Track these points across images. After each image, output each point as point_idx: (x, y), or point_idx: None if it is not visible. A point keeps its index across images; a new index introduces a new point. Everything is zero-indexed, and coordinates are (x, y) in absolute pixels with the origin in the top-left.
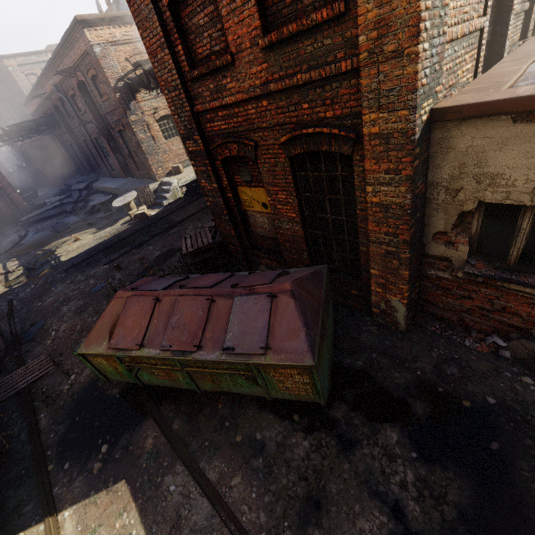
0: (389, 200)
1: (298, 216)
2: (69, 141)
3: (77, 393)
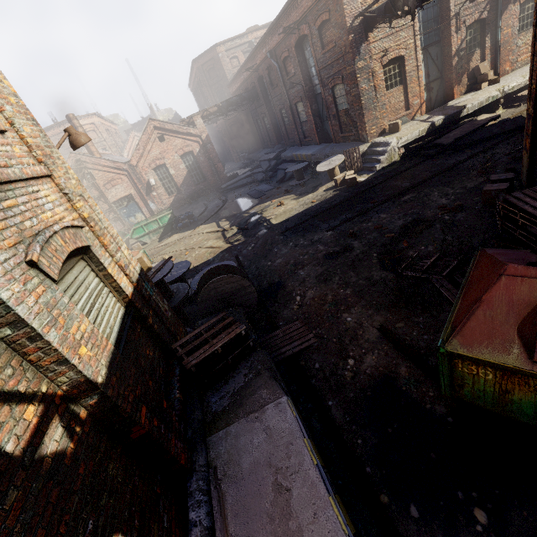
0: None
1: None
2: (263, 114)
3: (368, 388)
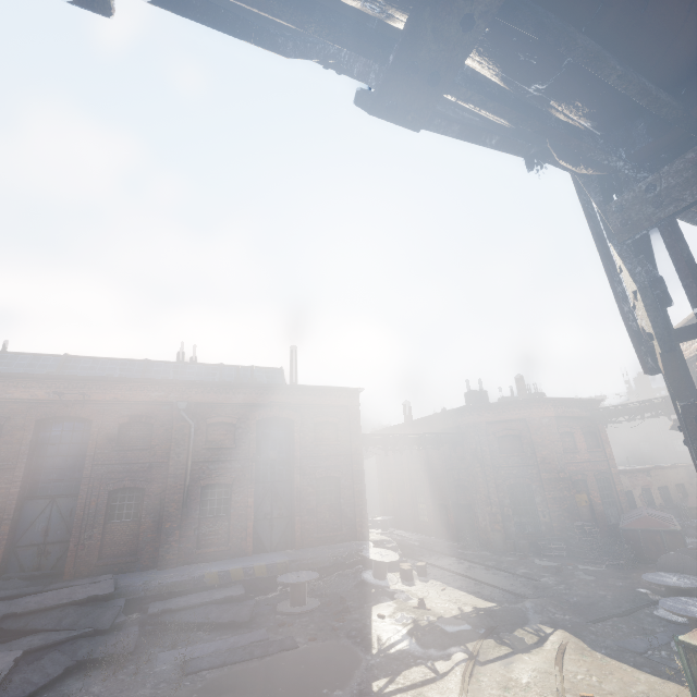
0: (620, 489)
1: (601, 502)
2: None
3: None
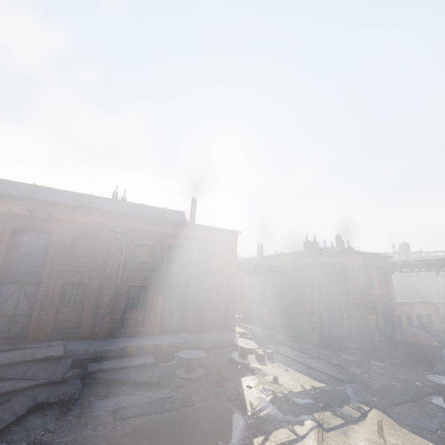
0: (396, 314)
1: (383, 321)
2: None
3: None
